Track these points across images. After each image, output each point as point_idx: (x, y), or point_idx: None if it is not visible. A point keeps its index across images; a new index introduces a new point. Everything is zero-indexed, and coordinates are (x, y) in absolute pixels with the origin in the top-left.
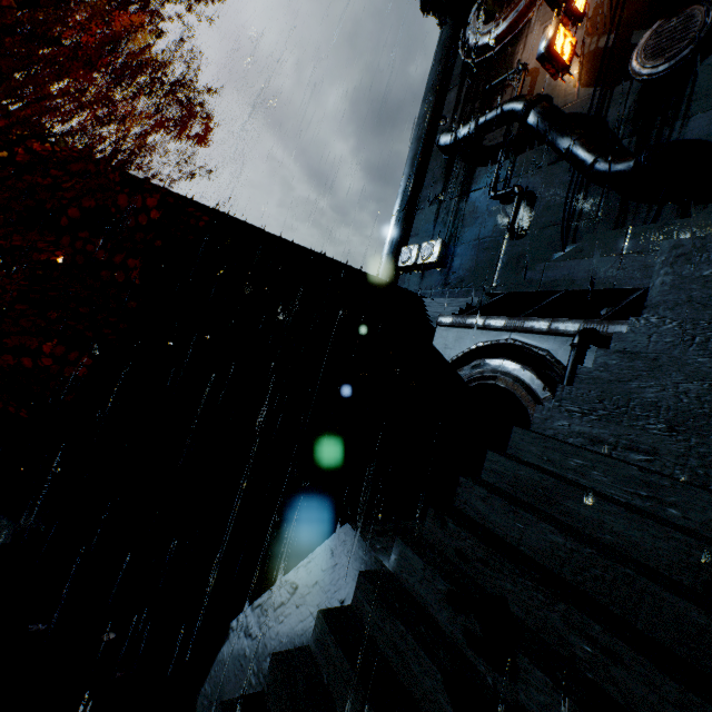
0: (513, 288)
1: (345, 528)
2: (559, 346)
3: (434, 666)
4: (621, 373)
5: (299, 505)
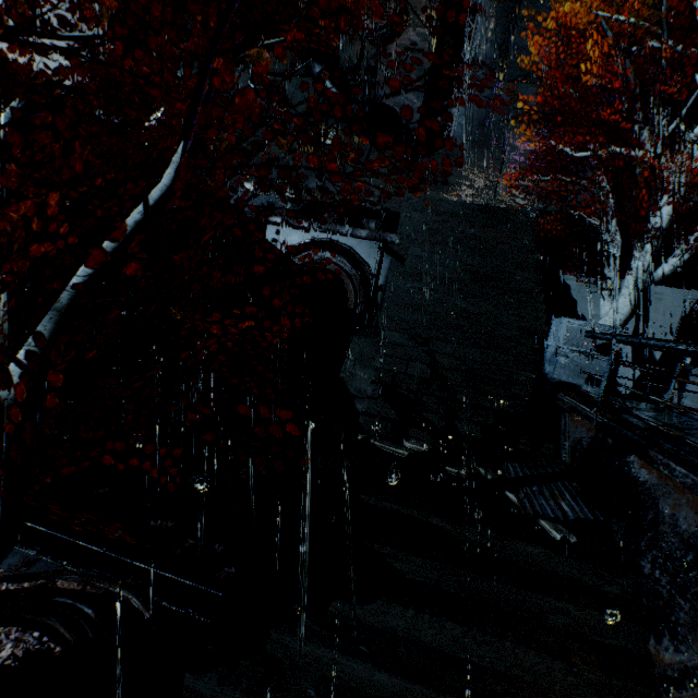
0: (304, 195)
1: (356, 337)
2: (357, 244)
3: (419, 350)
4: (420, 265)
5: (196, 373)
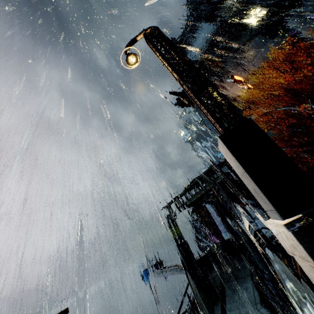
0: None
1: None
2: None
3: None
4: None
5: None
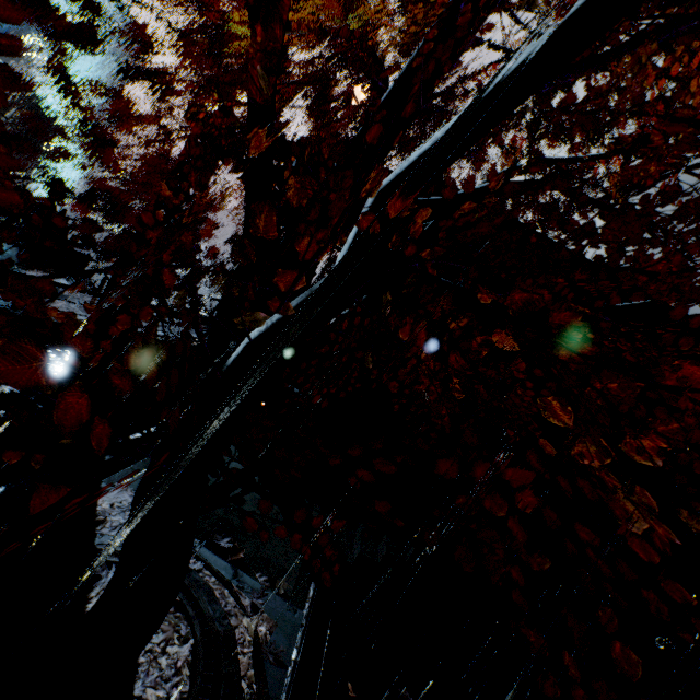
0: None
1: None
2: None
3: None
4: None
5: None
